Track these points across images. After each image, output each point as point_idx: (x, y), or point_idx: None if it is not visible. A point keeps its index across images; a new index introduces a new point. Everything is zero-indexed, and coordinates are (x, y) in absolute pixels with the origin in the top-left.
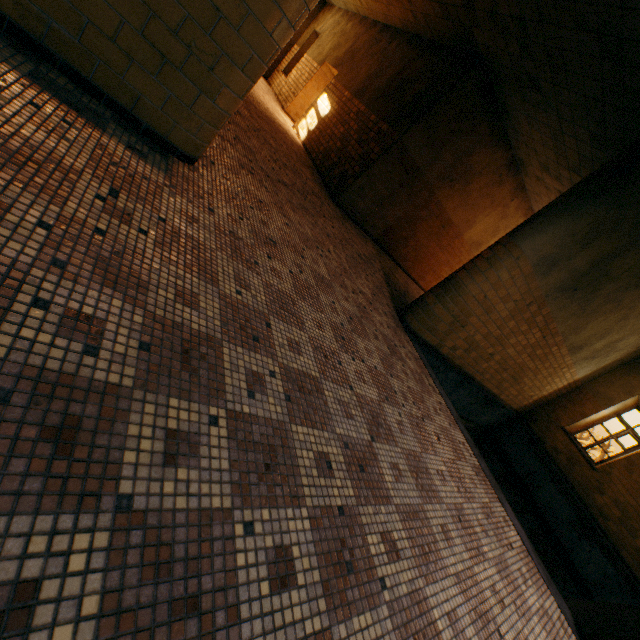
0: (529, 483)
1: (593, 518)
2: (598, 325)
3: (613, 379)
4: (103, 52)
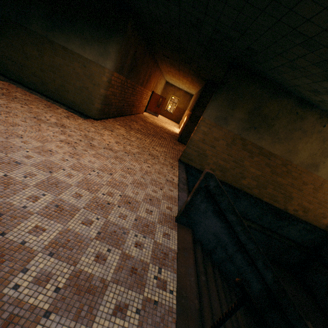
0: None
1: None
2: (307, 147)
3: None
4: (78, 105)
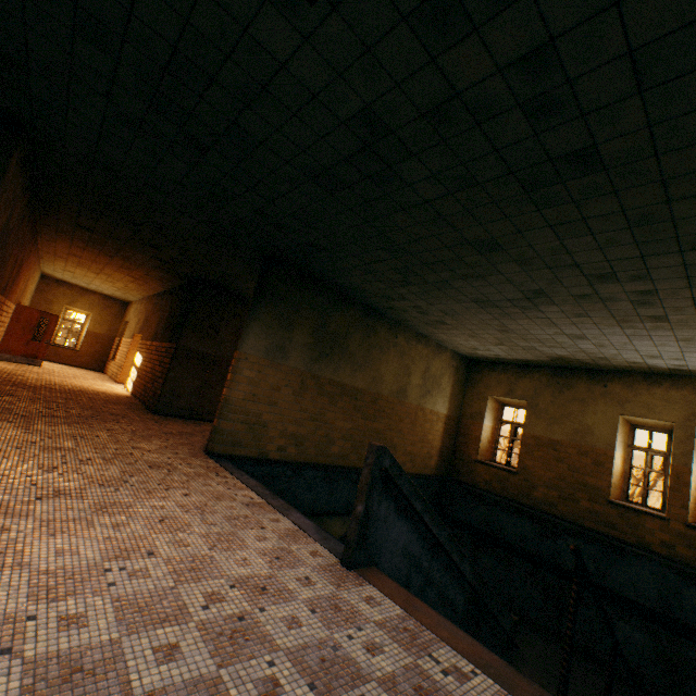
0: (493, 529)
1: (549, 514)
2: (390, 368)
3: (470, 398)
4: None
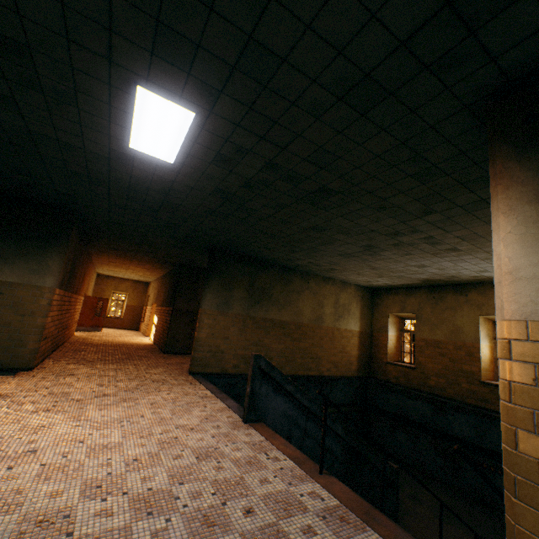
0: (403, 412)
1: (441, 397)
2: (306, 304)
3: (376, 316)
4: None
